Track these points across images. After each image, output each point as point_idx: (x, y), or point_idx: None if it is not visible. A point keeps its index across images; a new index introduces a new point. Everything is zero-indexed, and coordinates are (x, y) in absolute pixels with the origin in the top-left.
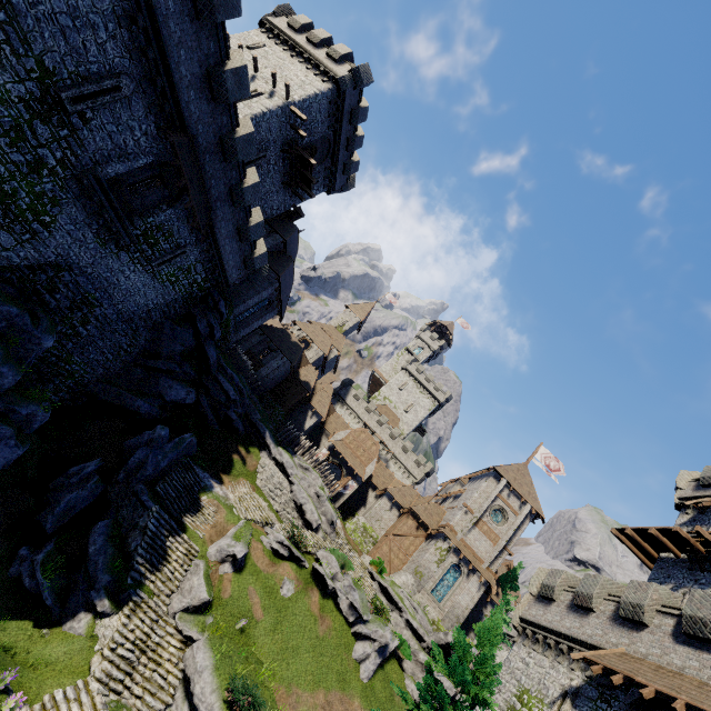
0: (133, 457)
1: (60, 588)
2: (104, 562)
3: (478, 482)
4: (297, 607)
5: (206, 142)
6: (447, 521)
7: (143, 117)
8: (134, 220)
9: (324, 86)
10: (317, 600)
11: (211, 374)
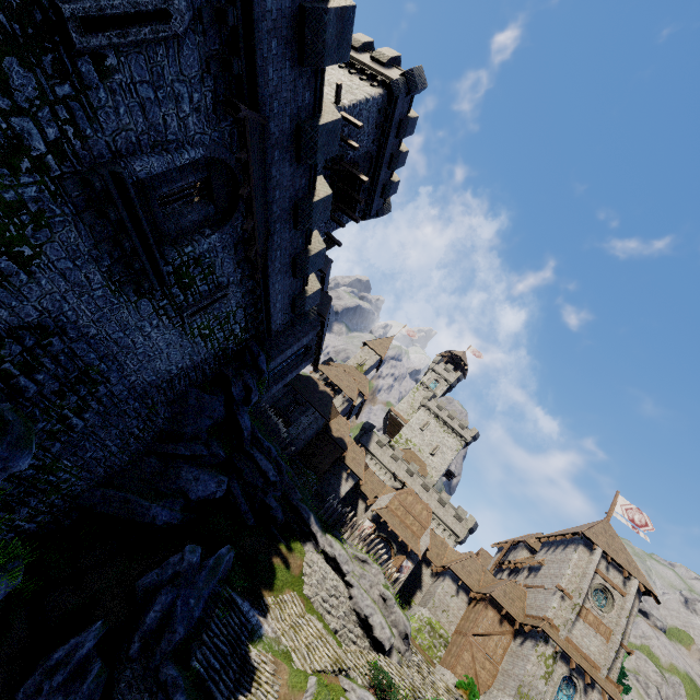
0: (153, 610)
1: None
2: None
3: (561, 551)
4: None
5: (278, 131)
6: (537, 610)
7: (197, 79)
8: (165, 251)
9: (375, 90)
10: None
11: (244, 451)
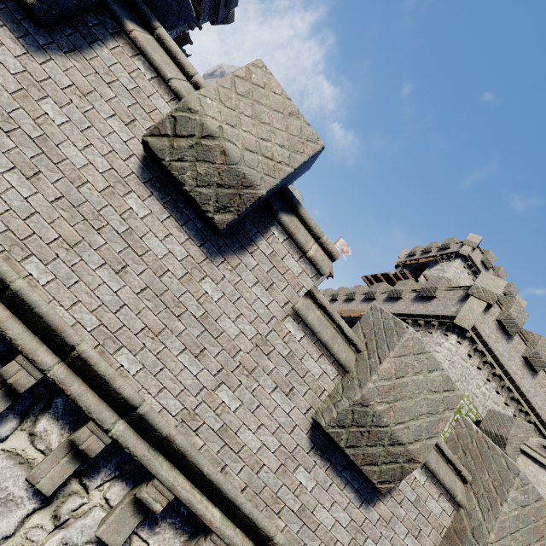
0: None
1: None
2: None
3: None
4: None
5: None
6: None
7: None
8: None
9: None
10: None
11: None
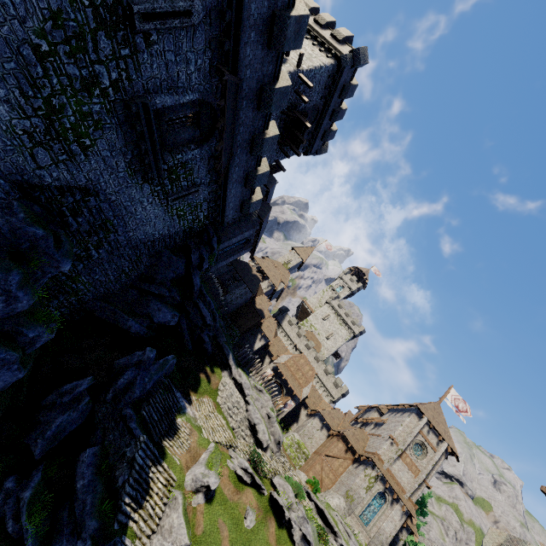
0: (123, 377)
1: (44, 532)
2: (93, 503)
3: (400, 415)
4: (258, 539)
5: (247, 88)
6: (373, 448)
7: (202, 51)
8: (164, 155)
9: (328, 60)
10: (274, 530)
11: (192, 300)
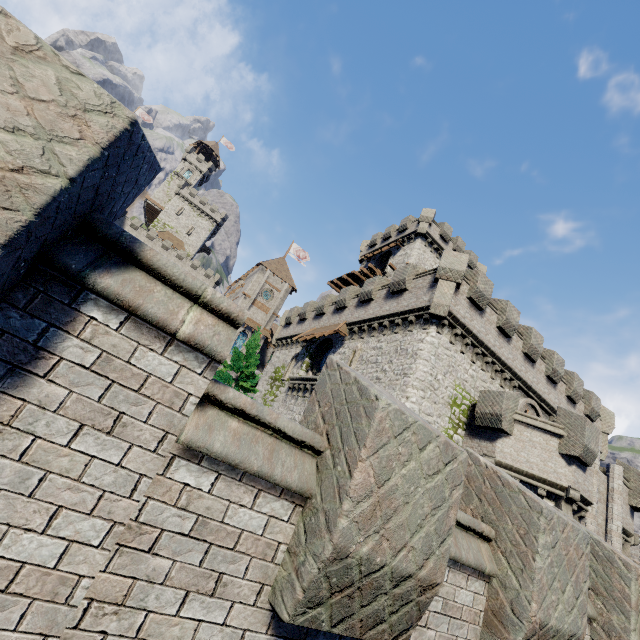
0: None
1: None
2: None
3: (252, 277)
4: None
5: None
6: None
7: None
8: None
9: None
10: None
11: None
